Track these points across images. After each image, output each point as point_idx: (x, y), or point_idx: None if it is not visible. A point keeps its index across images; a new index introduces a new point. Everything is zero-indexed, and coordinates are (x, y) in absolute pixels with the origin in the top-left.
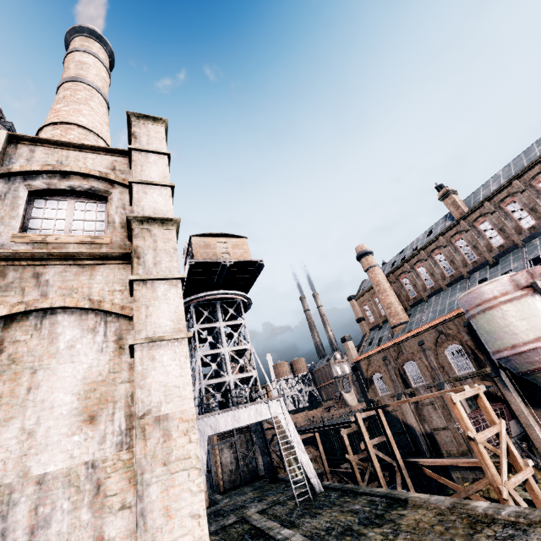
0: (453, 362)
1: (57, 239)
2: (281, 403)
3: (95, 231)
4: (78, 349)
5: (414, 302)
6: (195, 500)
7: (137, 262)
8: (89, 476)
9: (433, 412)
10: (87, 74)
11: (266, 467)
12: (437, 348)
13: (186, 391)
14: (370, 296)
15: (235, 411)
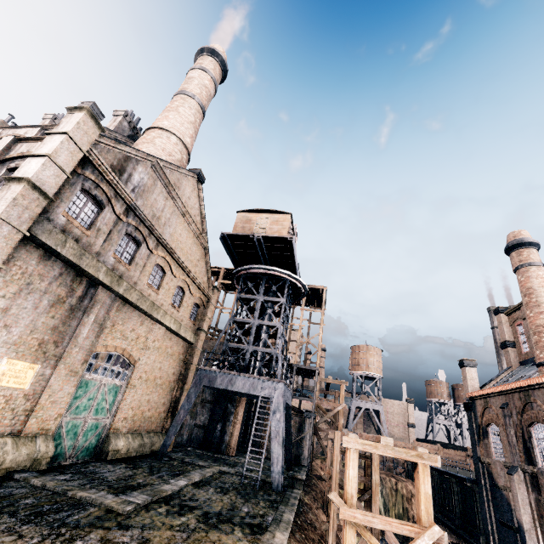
0: None
1: None
2: (280, 388)
3: None
4: None
5: None
6: None
7: None
8: None
9: None
10: (189, 86)
11: (286, 453)
12: None
13: None
14: None
15: (234, 375)
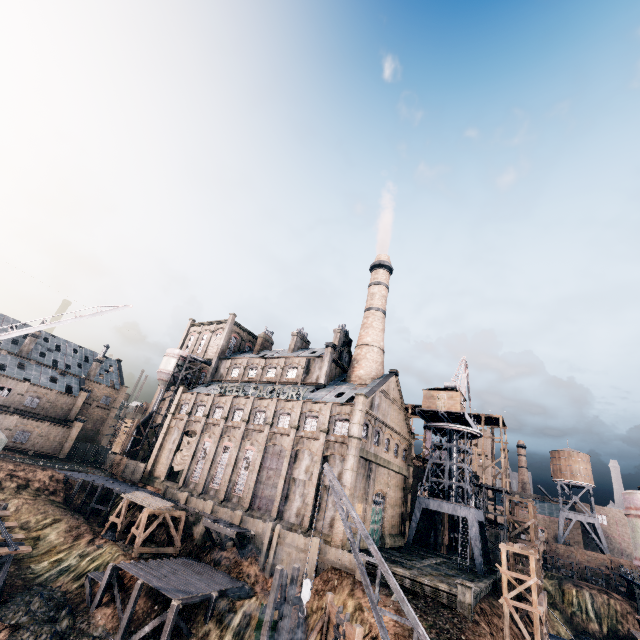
0: None
1: (338, 436)
2: (473, 512)
3: (346, 432)
4: (338, 465)
5: None
6: None
7: (347, 449)
8: None
9: None
10: (374, 302)
11: (485, 555)
12: None
13: (349, 482)
14: None
15: (440, 502)
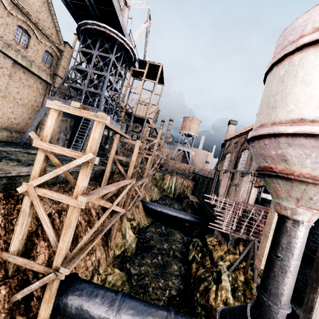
0: None
1: None
2: None
3: None
4: None
5: None
6: None
7: None
8: None
9: (233, 191)
10: None
11: None
12: None
13: None
14: None
15: (70, 104)
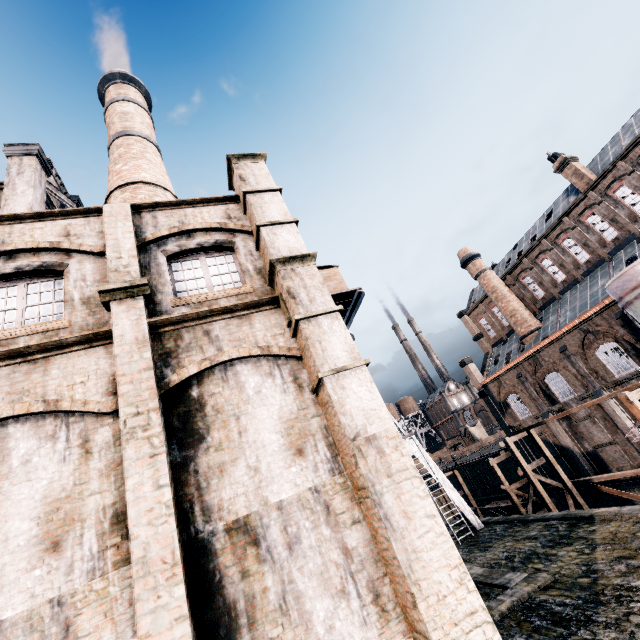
0: (609, 363)
1: (208, 297)
2: (415, 441)
3: (233, 283)
4: (264, 393)
5: (543, 303)
6: (425, 503)
7: (294, 302)
8: (316, 499)
9: (592, 426)
10: (133, 125)
11: None
12: (585, 351)
13: (382, 413)
14: (485, 307)
15: None
